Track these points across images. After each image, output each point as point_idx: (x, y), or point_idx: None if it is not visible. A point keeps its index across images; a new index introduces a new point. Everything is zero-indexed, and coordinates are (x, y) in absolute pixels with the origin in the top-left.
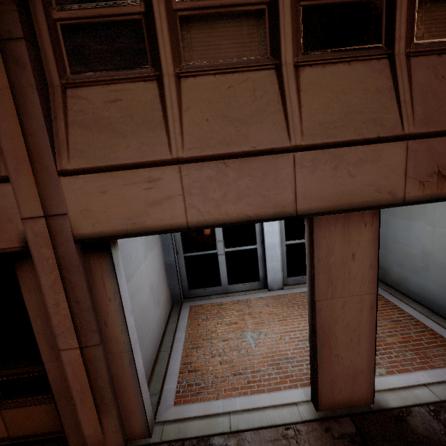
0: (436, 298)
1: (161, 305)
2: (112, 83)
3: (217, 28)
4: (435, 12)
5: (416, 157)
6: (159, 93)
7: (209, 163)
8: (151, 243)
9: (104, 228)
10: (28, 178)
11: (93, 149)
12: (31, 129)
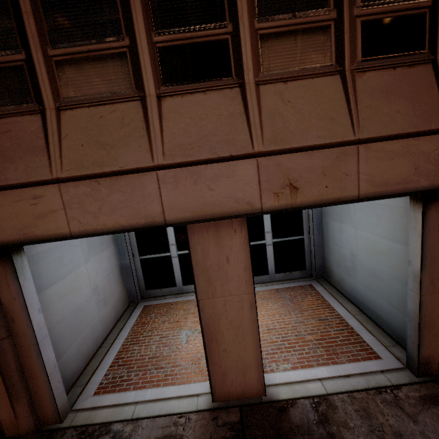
0: (362, 298)
1: (109, 305)
2: (4, 117)
3: (88, 69)
4: (277, 46)
5: (267, 171)
6: (42, 124)
7: (84, 182)
8: (98, 247)
9: (0, 238)
10: None
11: None
12: None
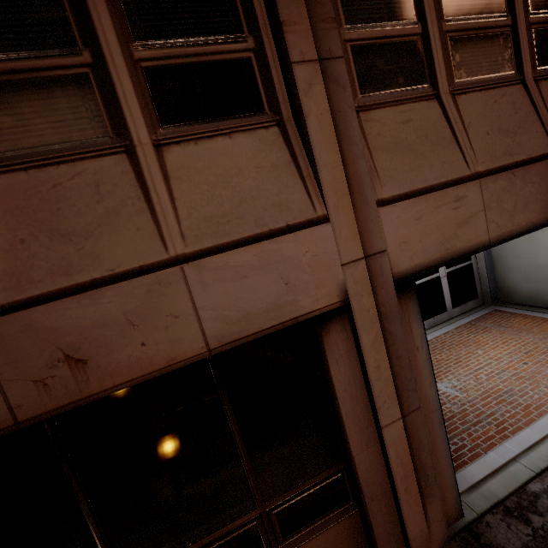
0: None
1: None
2: (399, 104)
3: (478, 48)
4: None
5: None
6: (442, 111)
7: (501, 174)
8: None
9: (420, 260)
10: (348, 213)
11: (401, 173)
12: (351, 157)
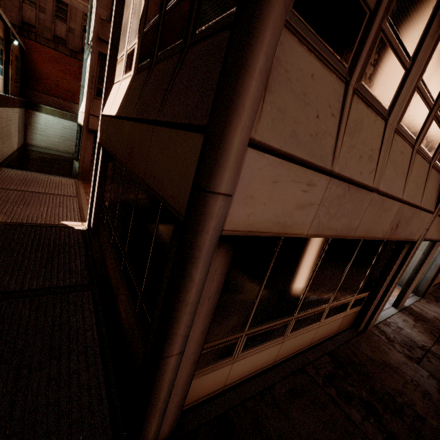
0: None
1: None
2: None
3: None
4: None
5: None
6: None
7: None
8: None
9: (428, 237)
10: (435, 214)
11: None
12: None
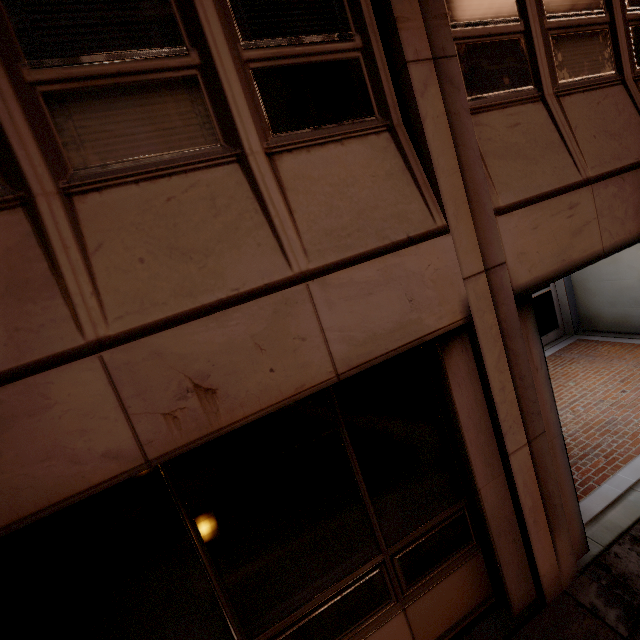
0: None
1: None
2: (505, 107)
3: (578, 47)
4: None
5: None
6: (548, 114)
7: (611, 180)
8: None
9: (538, 272)
10: (467, 223)
11: (515, 180)
12: (467, 162)
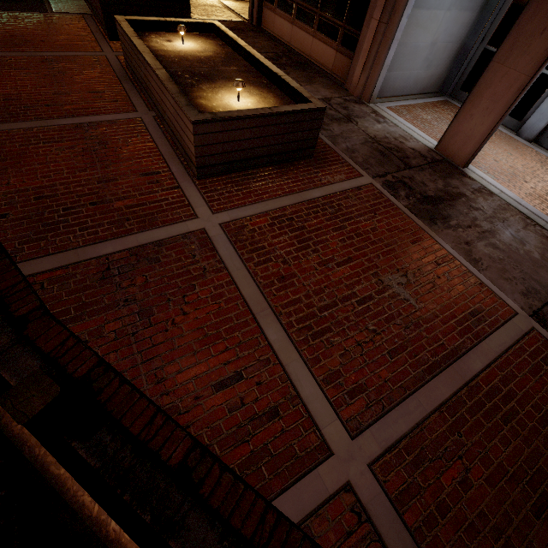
0: None
1: (428, 72)
2: None
3: None
4: None
5: None
6: None
7: None
8: (466, 2)
9: None
10: None
11: None
12: None
